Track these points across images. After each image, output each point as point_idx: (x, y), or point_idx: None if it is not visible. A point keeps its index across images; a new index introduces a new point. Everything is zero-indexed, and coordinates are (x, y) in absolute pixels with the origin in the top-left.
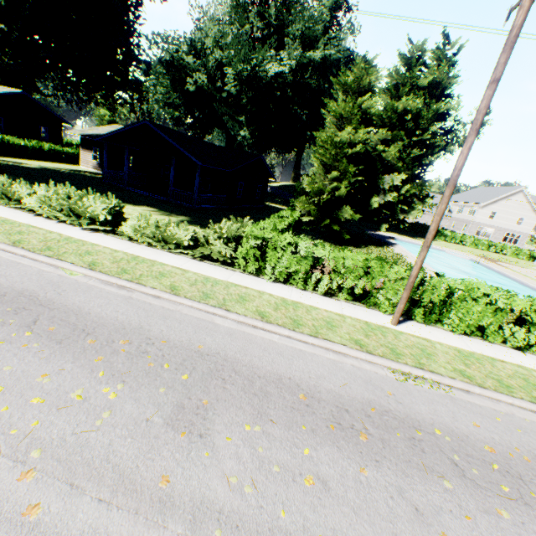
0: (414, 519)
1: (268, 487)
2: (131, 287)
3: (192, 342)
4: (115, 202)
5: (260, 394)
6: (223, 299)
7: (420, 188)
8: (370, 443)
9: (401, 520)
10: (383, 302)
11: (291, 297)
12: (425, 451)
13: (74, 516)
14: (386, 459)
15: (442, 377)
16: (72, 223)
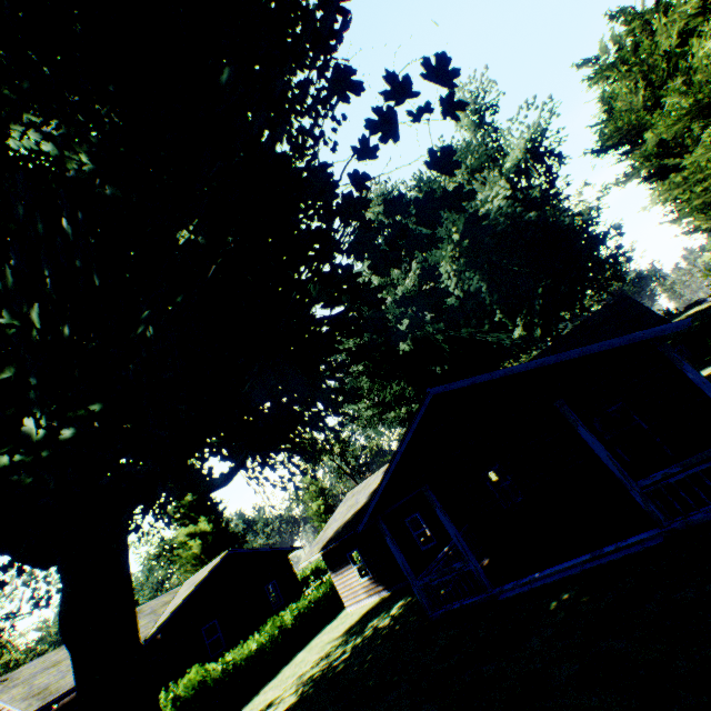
0: None
1: None
2: None
3: None
4: None
5: None
6: None
7: None
8: None
9: None
10: None
11: None
12: None
13: None
14: None
15: None
16: None
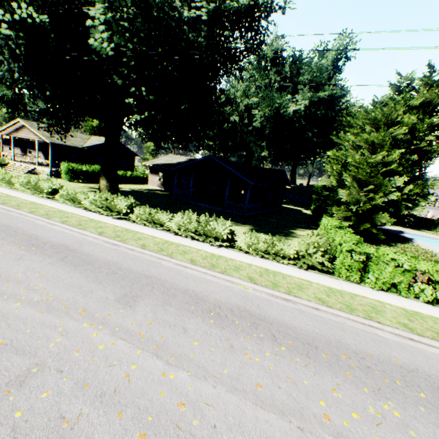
0: None
1: None
2: (292, 300)
3: (386, 356)
4: (226, 223)
5: None
6: (362, 310)
7: (421, 187)
8: None
9: None
10: None
11: (405, 306)
12: None
13: None
14: None
15: None
16: (202, 240)
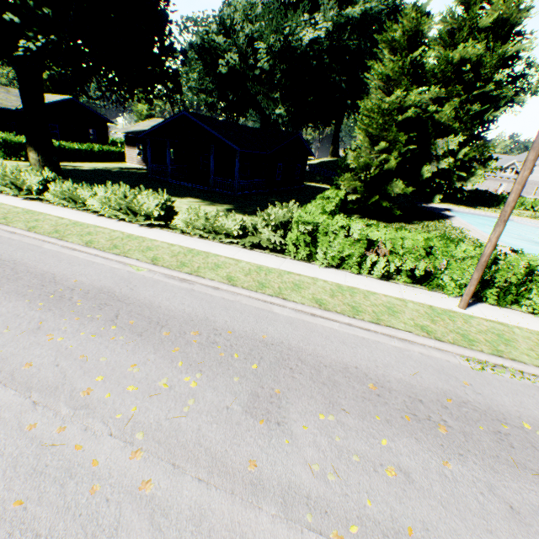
0: (510, 518)
1: (350, 475)
2: (192, 280)
3: (255, 332)
4: (166, 197)
5: (328, 384)
6: (278, 288)
7: (482, 149)
8: (450, 436)
9: (495, 518)
10: (448, 284)
11: (345, 283)
12: (514, 447)
13: (181, 492)
14: (470, 453)
15: (526, 365)
16: (130, 220)
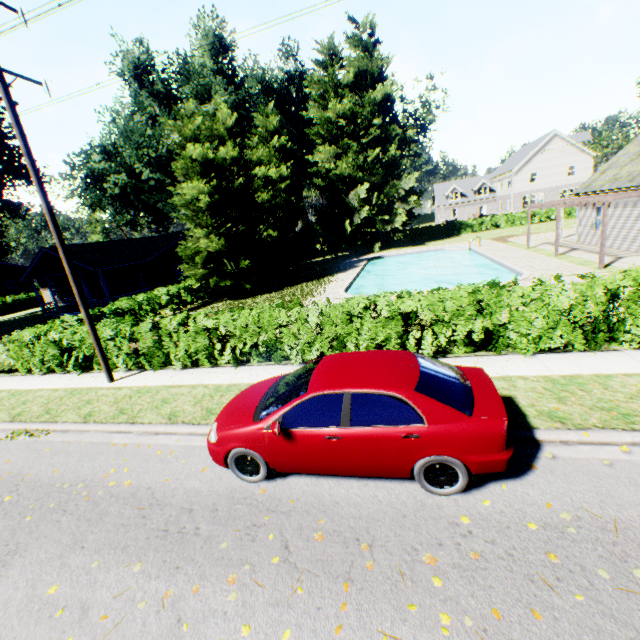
0: None
1: None
2: None
3: None
4: None
5: None
6: None
7: (395, 189)
8: None
9: None
10: (120, 362)
11: (32, 386)
12: None
13: None
14: None
15: (54, 424)
16: None
